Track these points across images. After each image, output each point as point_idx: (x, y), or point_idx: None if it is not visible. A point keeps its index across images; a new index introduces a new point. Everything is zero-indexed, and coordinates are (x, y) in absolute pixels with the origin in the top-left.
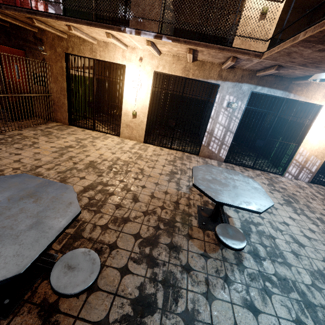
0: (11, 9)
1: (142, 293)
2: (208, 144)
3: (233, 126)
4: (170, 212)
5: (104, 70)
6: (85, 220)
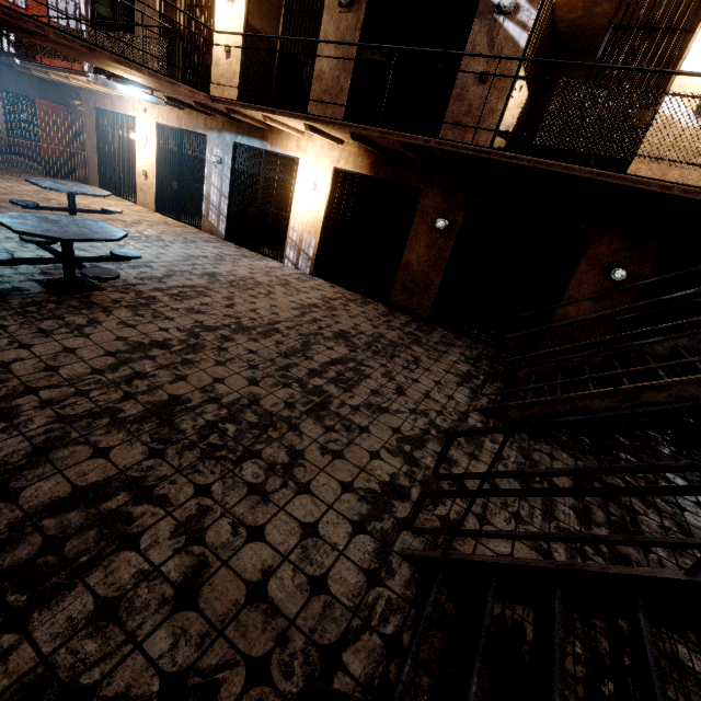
0: (32, 65)
1: None
2: (208, 214)
3: (226, 189)
4: None
5: None
6: None
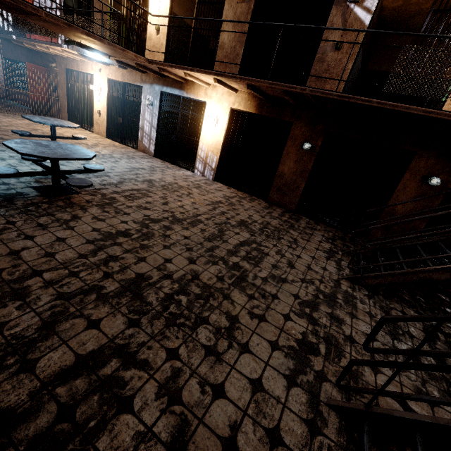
0: (24, 39)
1: None
2: (142, 139)
3: (155, 122)
4: None
5: None
6: None
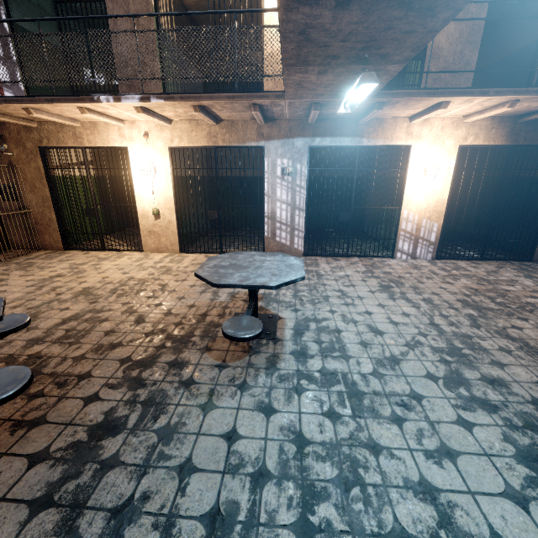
0: None
1: (109, 417)
2: (274, 234)
3: (300, 201)
4: (188, 327)
5: (115, 163)
6: (52, 354)
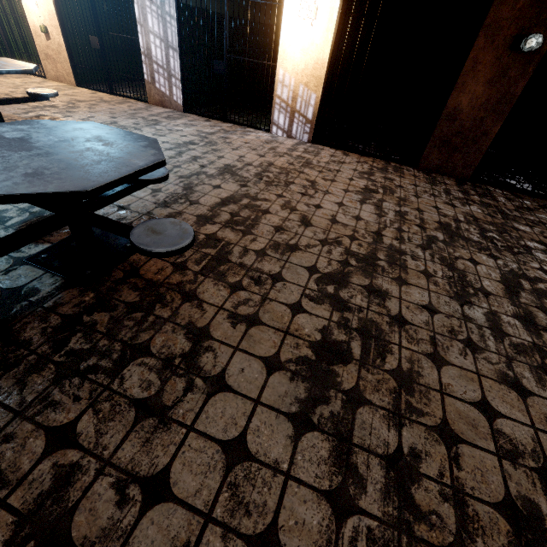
0: None
1: None
2: (153, 78)
3: (172, 36)
4: None
5: None
6: None
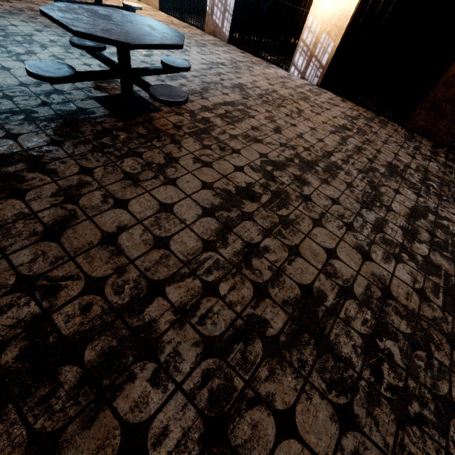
0: None
1: None
2: (213, 11)
3: None
4: None
5: None
6: None
